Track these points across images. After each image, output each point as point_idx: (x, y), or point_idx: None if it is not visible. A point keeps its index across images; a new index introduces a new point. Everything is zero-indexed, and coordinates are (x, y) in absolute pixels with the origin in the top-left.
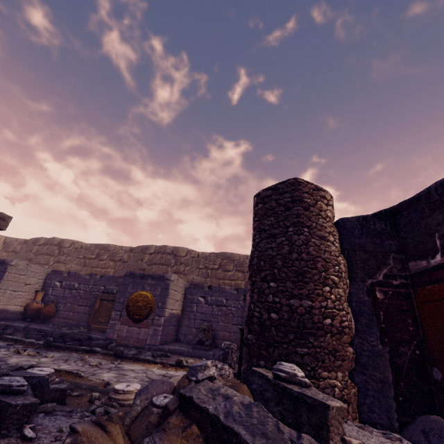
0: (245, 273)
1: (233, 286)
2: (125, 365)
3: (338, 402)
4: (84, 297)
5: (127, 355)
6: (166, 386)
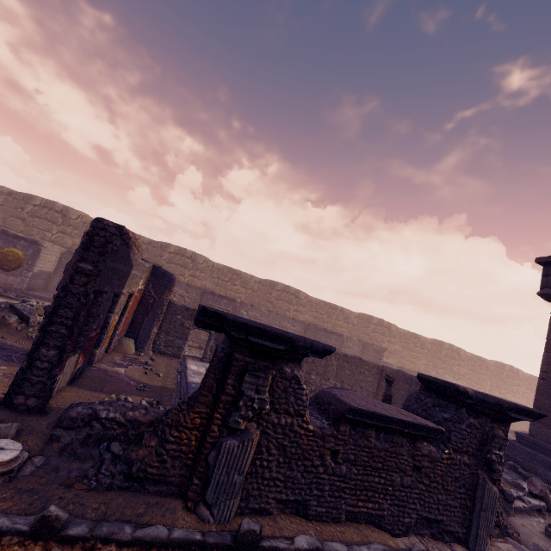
0: None
1: None
2: None
3: None
4: None
5: None
6: (9, 304)
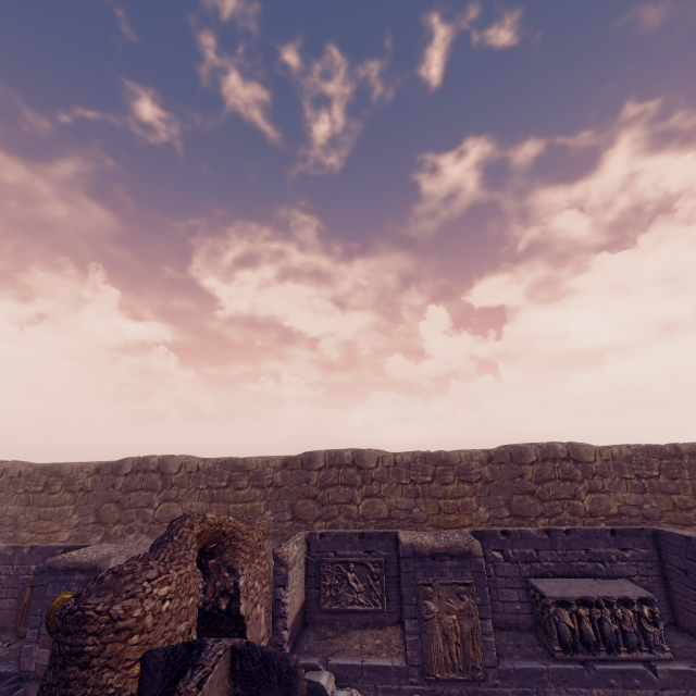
0: (266, 489)
1: (248, 512)
2: None
3: None
4: (8, 586)
5: None
6: None
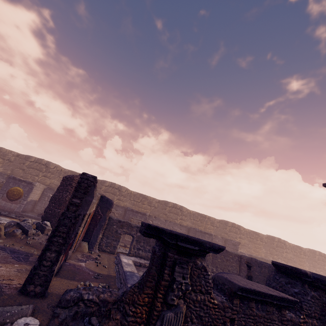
0: None
1: None
2: (1, 217)
3: (50, 228)
4: None
5: (3, 214)
6: (16, 222)
